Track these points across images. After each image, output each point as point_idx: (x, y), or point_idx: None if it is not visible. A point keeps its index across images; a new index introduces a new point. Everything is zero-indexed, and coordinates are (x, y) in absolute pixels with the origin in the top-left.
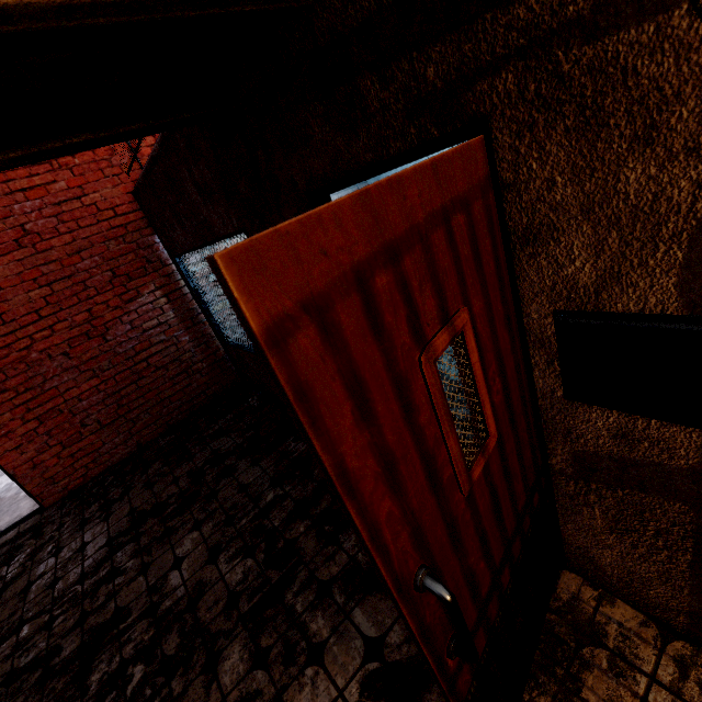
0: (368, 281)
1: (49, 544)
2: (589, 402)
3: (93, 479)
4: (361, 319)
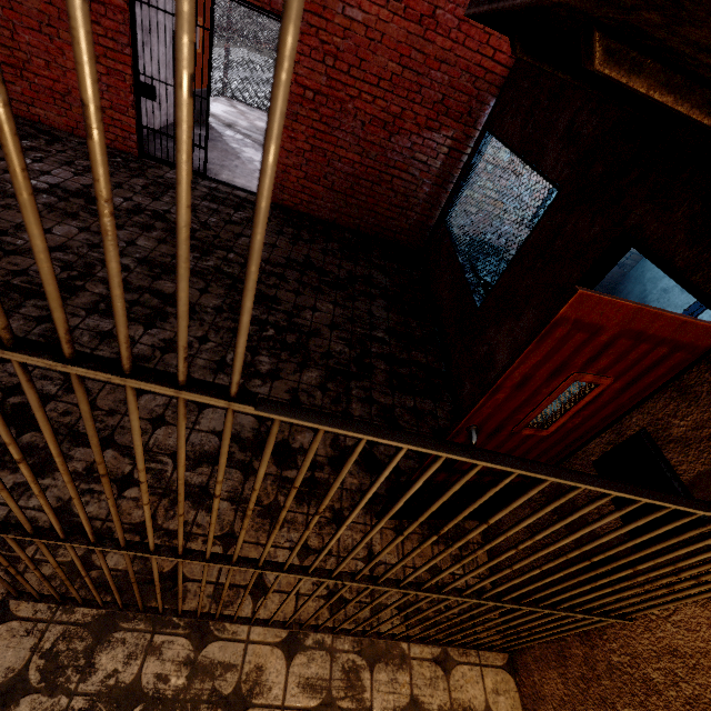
0: (599, 333)
1: None
2: (600, 473)
3: (298, 212)
4: (580, 341)
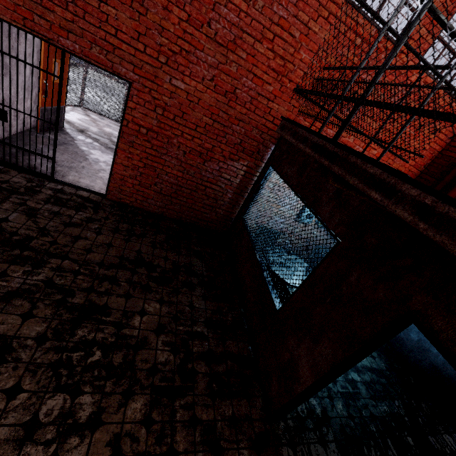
0: None
1: (98, 223)
2: None
3: (133, 207)
4: None
